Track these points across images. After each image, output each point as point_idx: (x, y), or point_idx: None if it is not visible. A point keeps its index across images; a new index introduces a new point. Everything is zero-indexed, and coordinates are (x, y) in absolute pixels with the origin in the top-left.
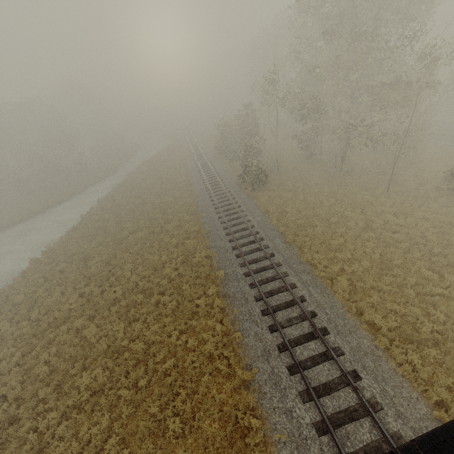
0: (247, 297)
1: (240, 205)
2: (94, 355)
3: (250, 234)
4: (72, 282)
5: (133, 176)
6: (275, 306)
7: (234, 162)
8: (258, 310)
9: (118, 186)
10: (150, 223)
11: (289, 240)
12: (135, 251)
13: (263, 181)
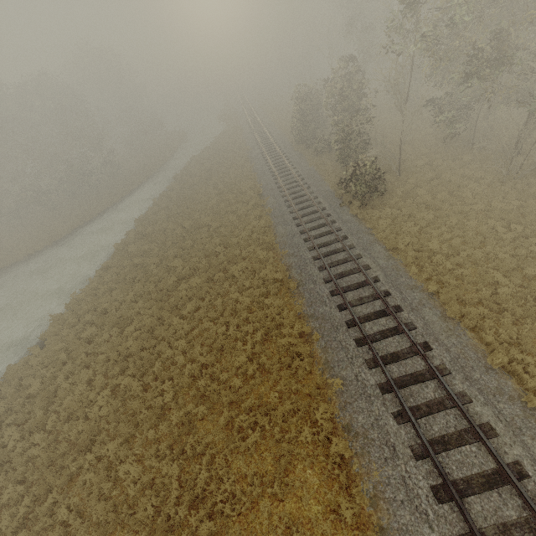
0: (393, 444)
1: (345, 235)
2: (135, 525)
3: (375, 296)
4: (102, 363)
5: (179, 181)
6: (461, 480)
7: (322, 156)
8: (424, 484)
9: (160, 197)
10: (207, 263)
11: (452, 315)
12: (189, 311)
13: (379, 190)
